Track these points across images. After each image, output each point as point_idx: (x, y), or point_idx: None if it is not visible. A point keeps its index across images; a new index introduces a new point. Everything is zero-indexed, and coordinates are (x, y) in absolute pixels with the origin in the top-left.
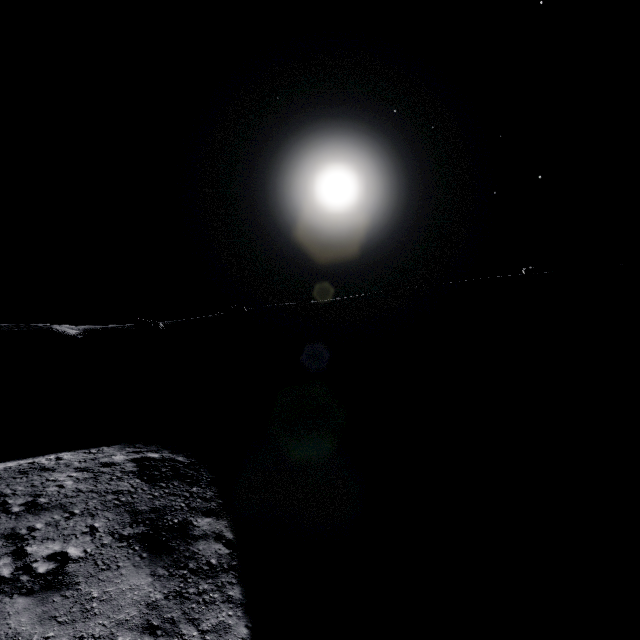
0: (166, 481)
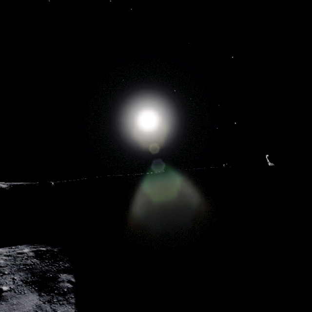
0: (48, 259)
